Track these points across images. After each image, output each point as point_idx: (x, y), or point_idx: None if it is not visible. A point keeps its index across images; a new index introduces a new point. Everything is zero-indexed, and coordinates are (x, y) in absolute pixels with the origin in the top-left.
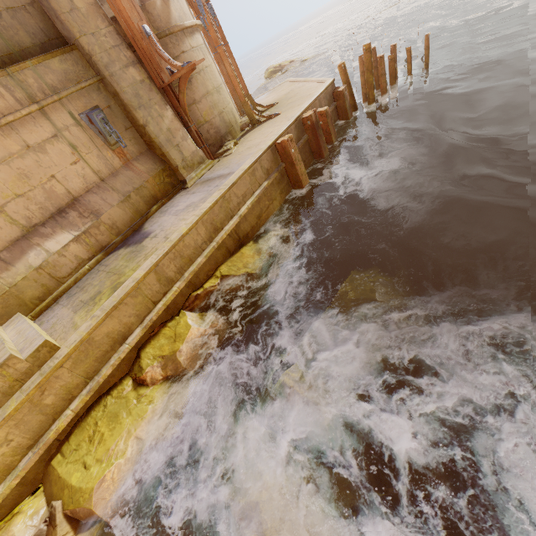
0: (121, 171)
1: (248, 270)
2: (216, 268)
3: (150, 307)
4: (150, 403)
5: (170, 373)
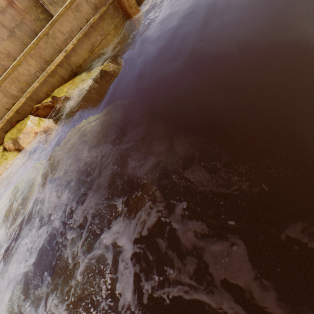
0: (7, 10)
1: (66, 94)
2: (53, 90)
3: (5, 111)
4: (5, 159)
5: (17, 148)
